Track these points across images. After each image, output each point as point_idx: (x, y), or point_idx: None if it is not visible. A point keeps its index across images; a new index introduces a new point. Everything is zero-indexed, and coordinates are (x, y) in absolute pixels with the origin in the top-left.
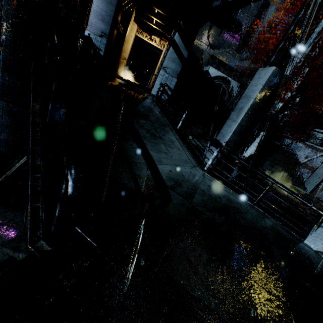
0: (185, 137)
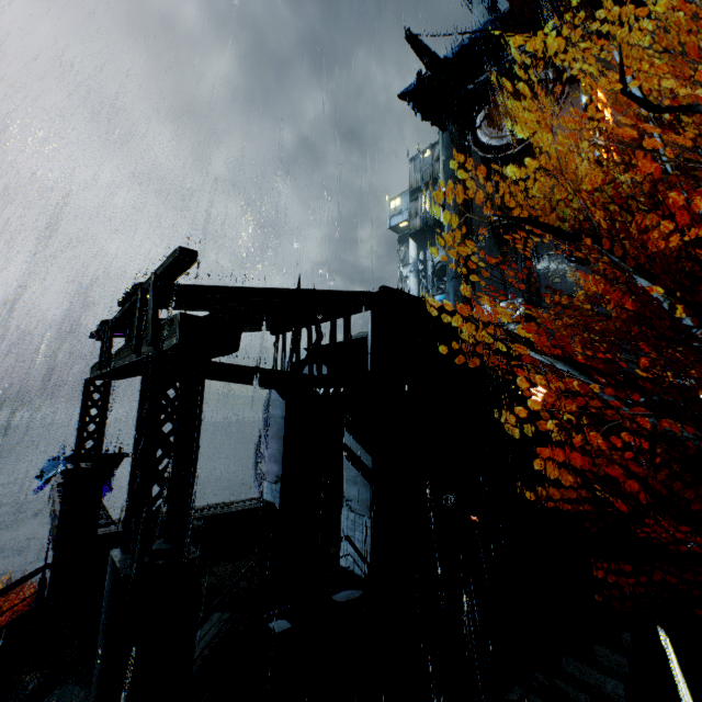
0: None
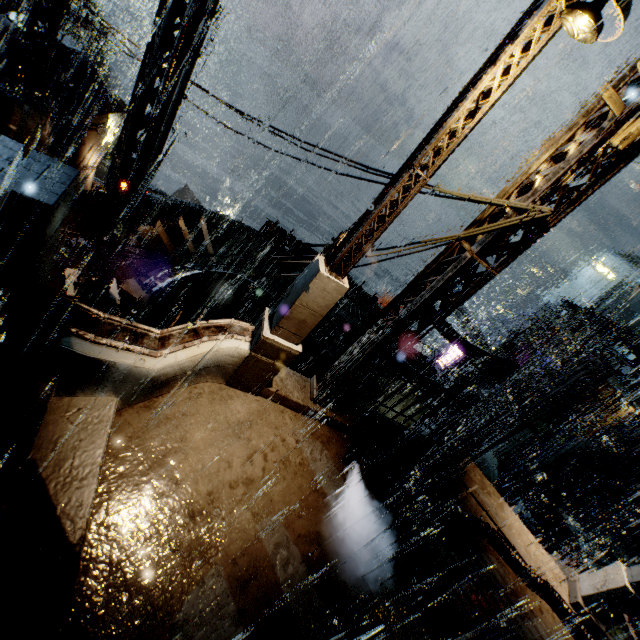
0: (521, 454)
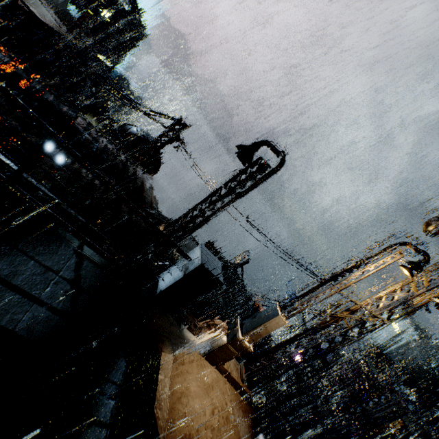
0: None
